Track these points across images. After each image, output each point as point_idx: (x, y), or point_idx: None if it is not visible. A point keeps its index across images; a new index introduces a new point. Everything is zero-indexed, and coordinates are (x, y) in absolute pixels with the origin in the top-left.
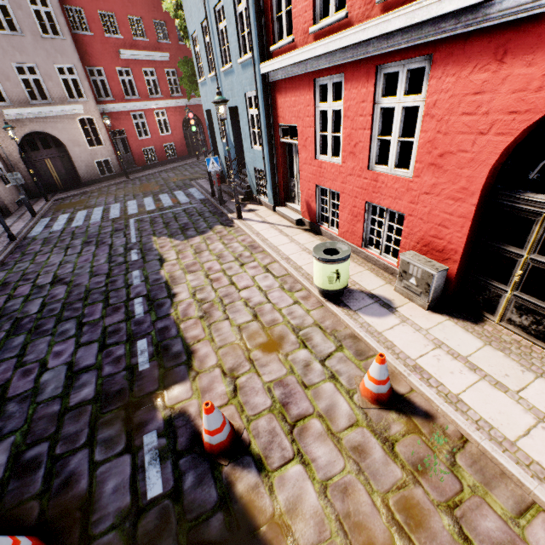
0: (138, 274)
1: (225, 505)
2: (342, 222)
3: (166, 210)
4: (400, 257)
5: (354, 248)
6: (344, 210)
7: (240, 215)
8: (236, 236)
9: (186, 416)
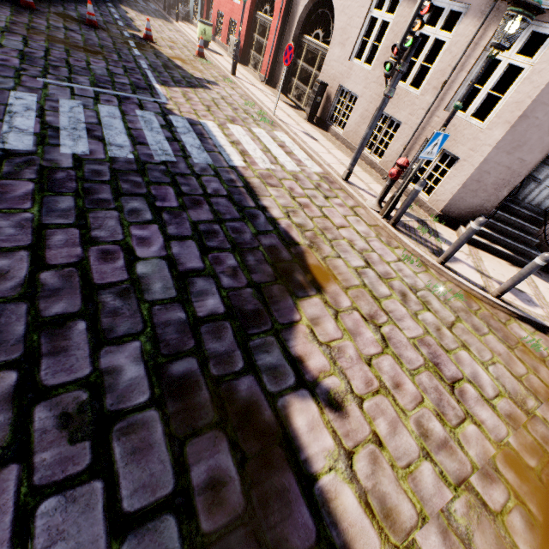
0: (114, 10)
1: (148, 44)
2: (223, 32)
3: (129, 1)
4: (230, 37)
5: (224, 45)
6: (224, 24)
7: (178, 20)
8: (172, 26)
9: (138, 35)
